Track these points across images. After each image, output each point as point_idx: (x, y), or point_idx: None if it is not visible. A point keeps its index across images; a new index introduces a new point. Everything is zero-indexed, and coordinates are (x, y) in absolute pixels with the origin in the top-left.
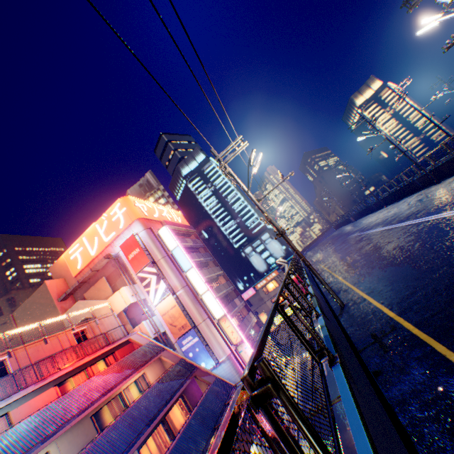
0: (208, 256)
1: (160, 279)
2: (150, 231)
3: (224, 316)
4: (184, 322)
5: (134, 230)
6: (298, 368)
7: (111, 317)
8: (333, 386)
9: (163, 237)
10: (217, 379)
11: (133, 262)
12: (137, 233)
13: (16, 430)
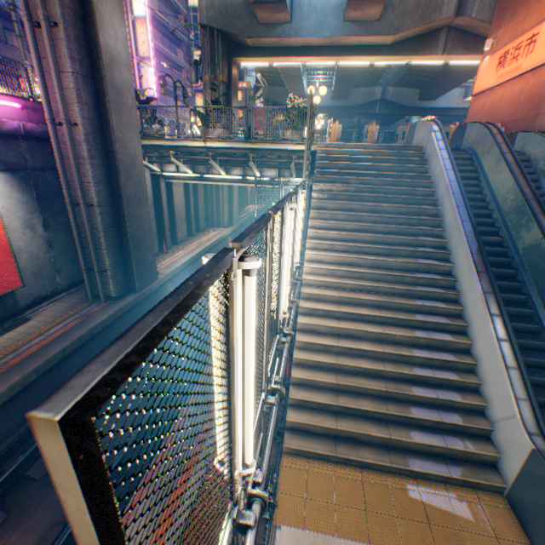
0: None
1: None
2: None
3: (144, 19)
4: None
5: None
6: None
7: None
8: None
9: None
10: None
11: None
12: None
13: None
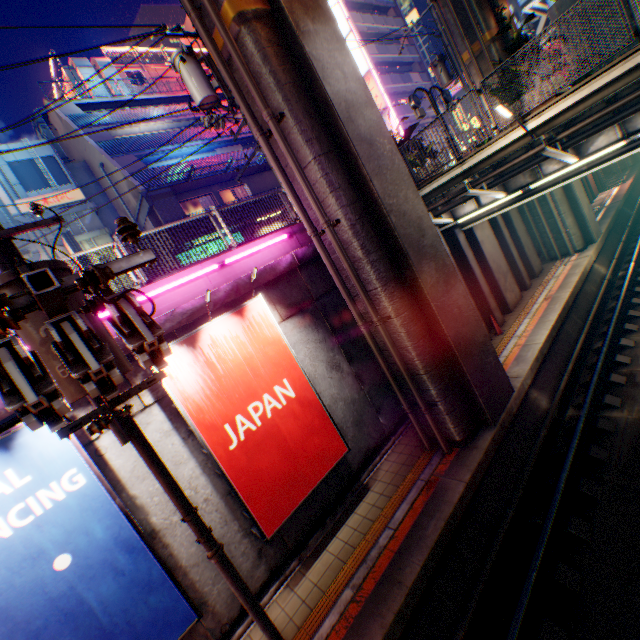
0: None
1: None
2: None
3: (368, 74)
4: None
5: None
6: None
7: None
8: None
9: None
10: None
11: None
12: None
13: (154, 110)
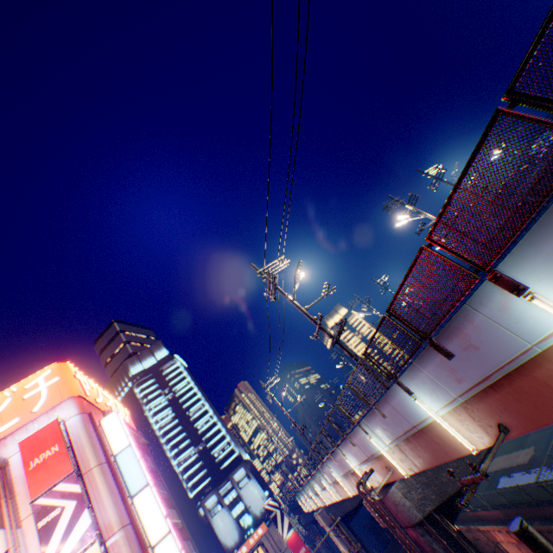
0: (161, 486)
1: (83, 508)
2: (89, 417)
3: None
4: None
5: (60, 415)
6: None
7: None
8: None
9: (107, 429)
10: None
11: (37, 473)
12: (65, 419)
13: None
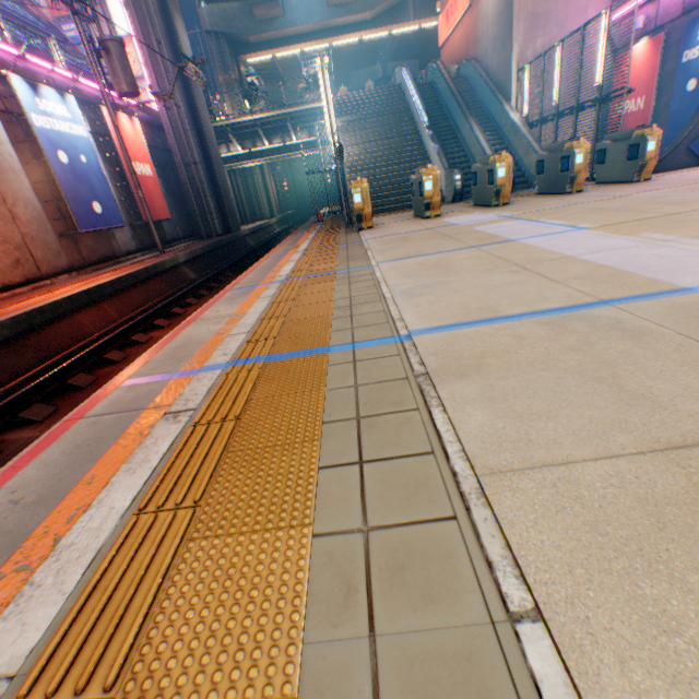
0: None
1: None
2: None
3: (130, 38)
4: None
5: None
6: None
7: None
8: None
9: None
10: None
11: None
12: None
13: None
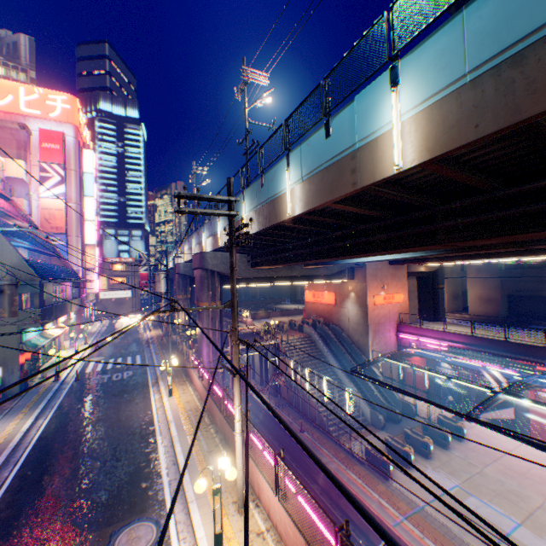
0: None
1: (64, 184)
2: (79, 144)
3: (94, 245)
4: (62, 226)
5: (64, 130)
6: (107, 323)
7: (3, 174)
8: (136, 328)
9: (85, 157)
10: (75, 270)
11: (46, 151)
12: (66, 135)
13: None
